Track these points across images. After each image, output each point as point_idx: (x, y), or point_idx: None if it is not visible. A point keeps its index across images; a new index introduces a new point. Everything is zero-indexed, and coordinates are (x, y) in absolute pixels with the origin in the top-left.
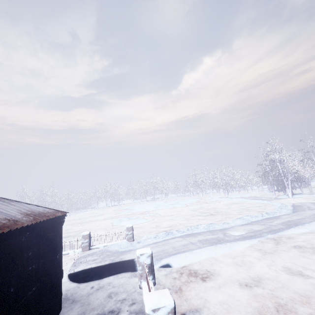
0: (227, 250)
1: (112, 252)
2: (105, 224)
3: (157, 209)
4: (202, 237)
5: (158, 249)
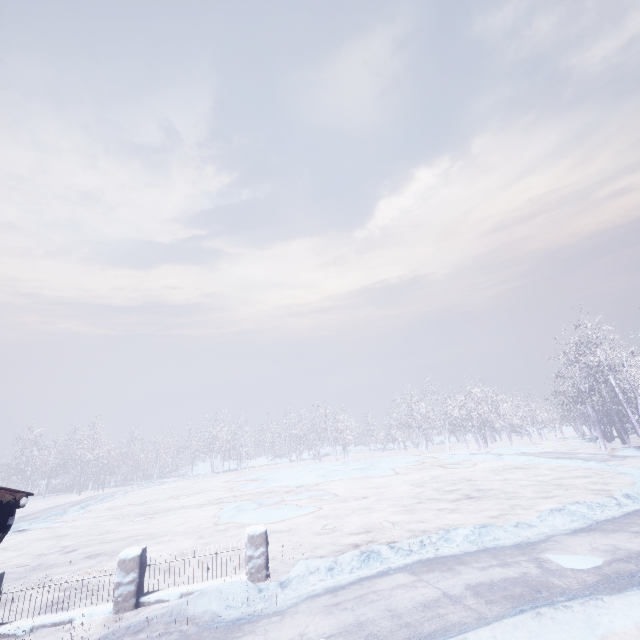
0: (584, 636)
1: (199, 624)
2: (201, 518)
3: (327, 481)
4: (474, 576)
5: (345, 618)
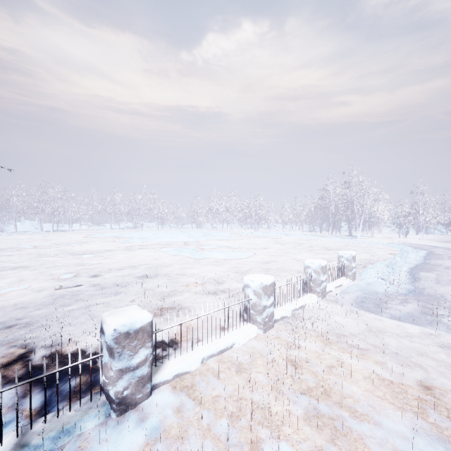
0: None
1: (402, 295)
2: (154, 256)
3: (199, 240)
4: None
5: None
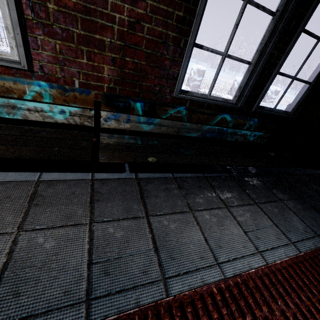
0: None
1: None
2: None
3: None
4: None
5: None
